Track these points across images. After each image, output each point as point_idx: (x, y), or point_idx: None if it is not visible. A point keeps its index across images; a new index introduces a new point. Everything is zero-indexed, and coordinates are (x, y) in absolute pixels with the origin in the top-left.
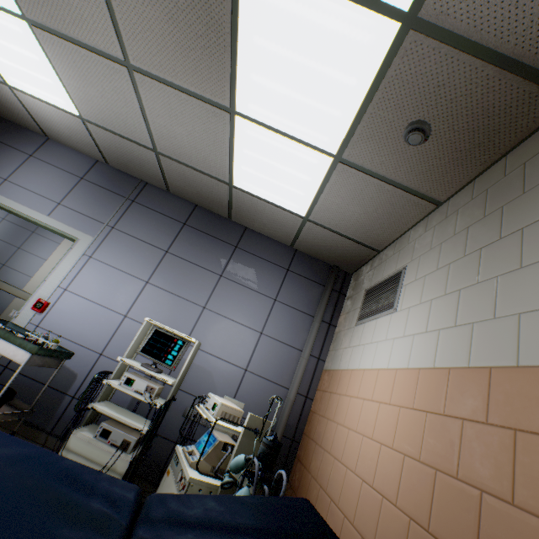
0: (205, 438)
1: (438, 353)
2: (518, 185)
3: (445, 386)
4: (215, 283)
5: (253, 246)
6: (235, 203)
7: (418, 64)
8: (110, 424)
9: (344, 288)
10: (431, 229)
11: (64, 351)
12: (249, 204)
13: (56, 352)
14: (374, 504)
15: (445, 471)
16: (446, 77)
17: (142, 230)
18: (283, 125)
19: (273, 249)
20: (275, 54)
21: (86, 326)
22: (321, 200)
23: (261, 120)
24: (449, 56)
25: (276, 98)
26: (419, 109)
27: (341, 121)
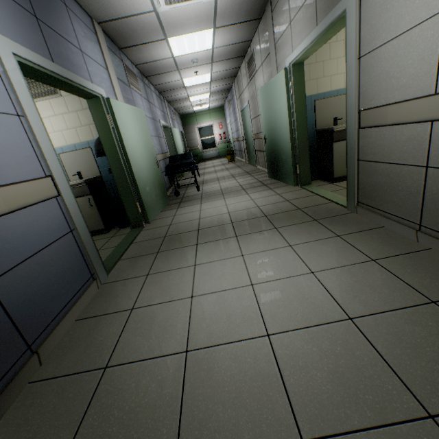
0: None
1: None
2: None
3: None
4: None
5: None
6: None
7: None
8: None
9: None
10: None
11: None
12: None
13: None
14: None
15: None
16: None
17: None
18: None
19: None
20: None
21: None
22: None
23: None
24: None
25: None
26: None
27: None
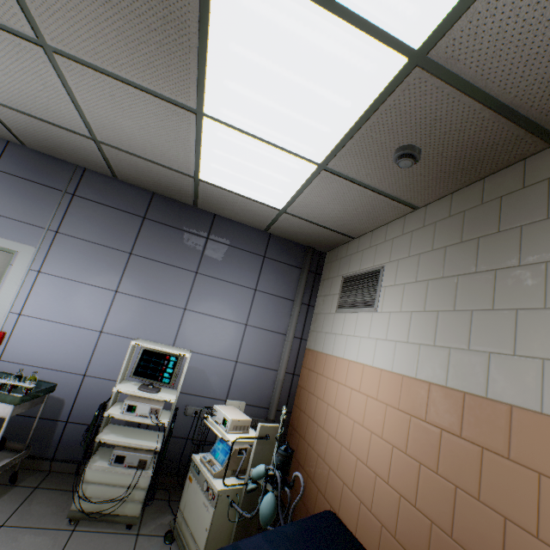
0: (220, 446)
1: (419, 366)
2: (494, 220)
3: (426, 398)
4: (191, 281)
5: (225, 235)
6: (202, 194)
7: (419, 98)
8: (122, 448)
9: (319, 268)
10: (409, 233)
11: (46, 388)
12: (219, 196)
13: (38, 393)
14: (369, 479)
15: (427, 466)
16: (445, 113)
17: (95, 231)
18: (263, 132)
19: (247, 236)
20: (257, 65)
21: (58, 350)
22: (300, 198)
23: (236, 125)
24: (451, 96)
25: (256, 108)
26: (413, 135)
27: (330, 137)
